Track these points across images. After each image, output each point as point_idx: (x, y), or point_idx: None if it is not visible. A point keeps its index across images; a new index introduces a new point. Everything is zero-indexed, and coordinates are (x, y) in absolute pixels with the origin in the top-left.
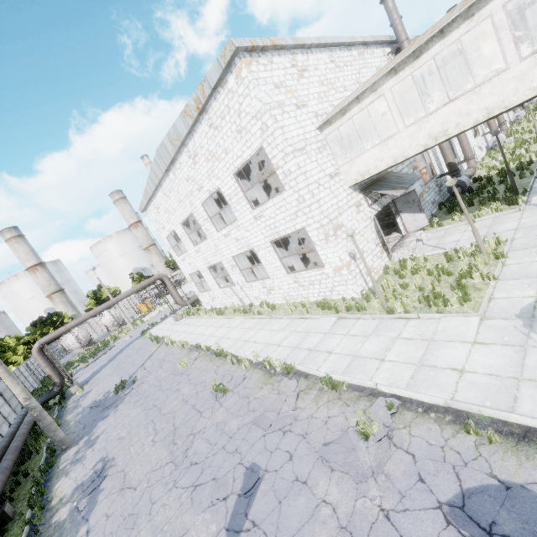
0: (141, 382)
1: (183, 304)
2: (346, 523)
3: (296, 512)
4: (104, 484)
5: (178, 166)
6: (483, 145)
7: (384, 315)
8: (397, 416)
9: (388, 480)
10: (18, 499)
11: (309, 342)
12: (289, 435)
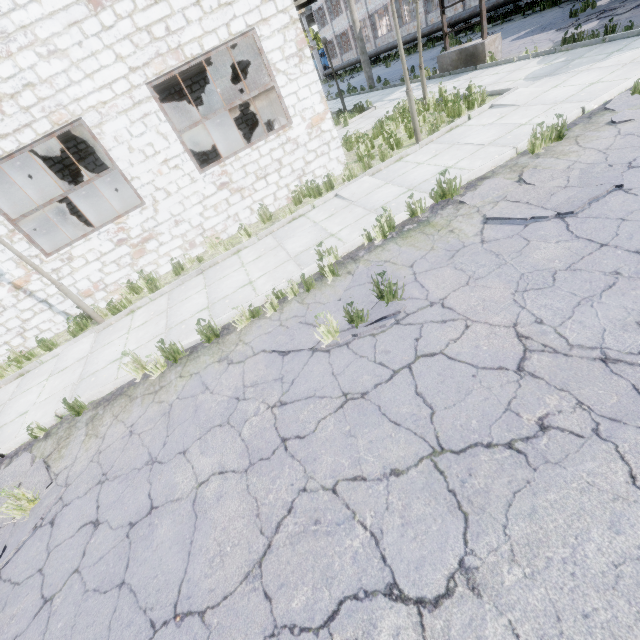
0: None
1: None
2: None
3: None
4: None
5: None
6: None
7: (433, 134)
8: None
9: None
10: None
11: (385, 196)
12: None
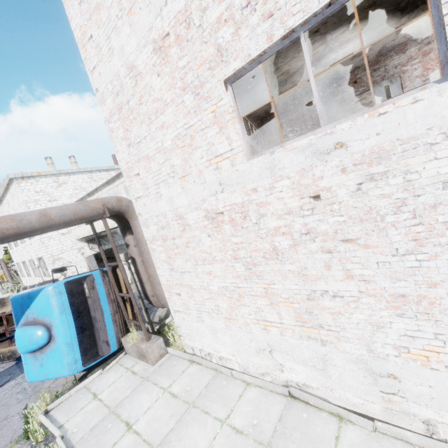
0: None
1: (12, 282)
2: None
3: None
4: None
5: (4, 203)
6: None
7: None
8: None
9: None
10: None
11: None
12: None
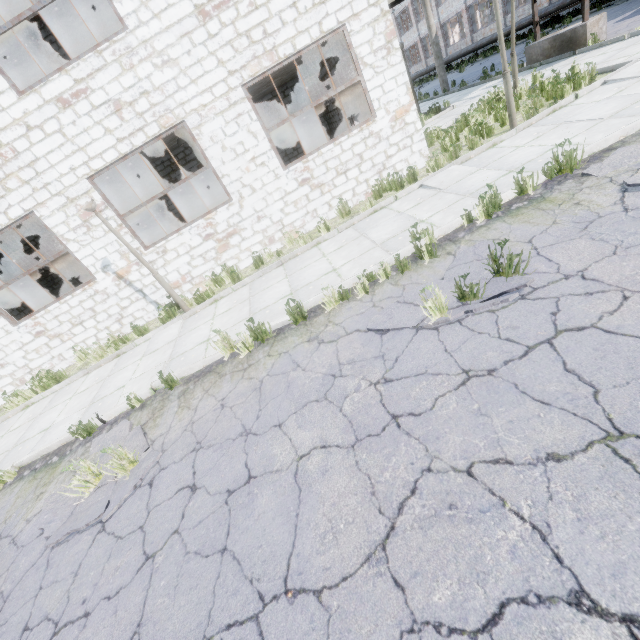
0: None
1: None
2: None
3: None
4: None
5: None
6: None
7: (532, 117)
8: None
9: None
10: None
11: (480, 180)
12: None
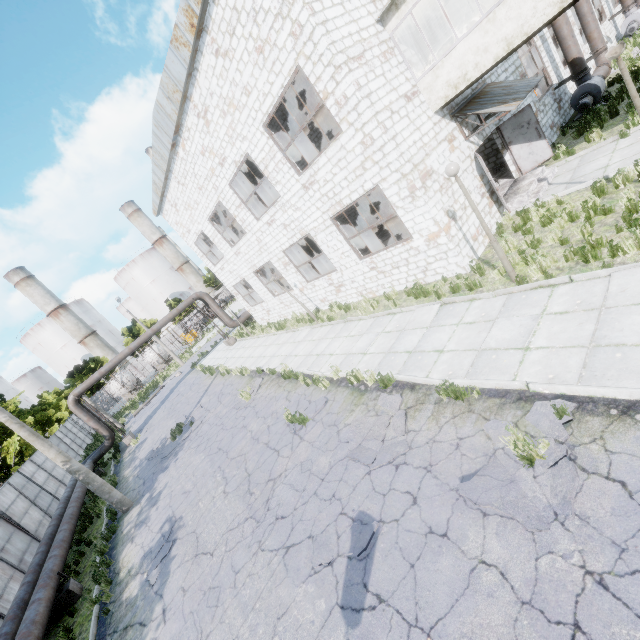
0: (199, 422)
1: (233, 324)
2: (528, 595)
3: (441, 580)
4: (175, 550)
5: (186, 135)
6: (612, 34)
7: (513, 287)
8: (574, 426)
9: (587, 525)
10: (84, 572)
11: (406, 343)
12: (405, 469)
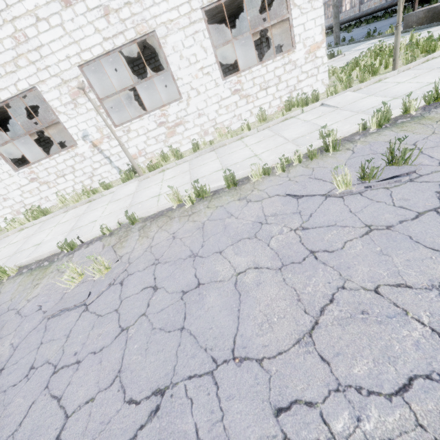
0: None
1: None
2: None
3: None
4: None
5: None
6: None
7: (411, 63)
8: None
9: None
10: None
11: (370, 103)
12: None
